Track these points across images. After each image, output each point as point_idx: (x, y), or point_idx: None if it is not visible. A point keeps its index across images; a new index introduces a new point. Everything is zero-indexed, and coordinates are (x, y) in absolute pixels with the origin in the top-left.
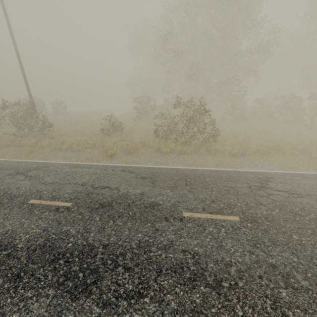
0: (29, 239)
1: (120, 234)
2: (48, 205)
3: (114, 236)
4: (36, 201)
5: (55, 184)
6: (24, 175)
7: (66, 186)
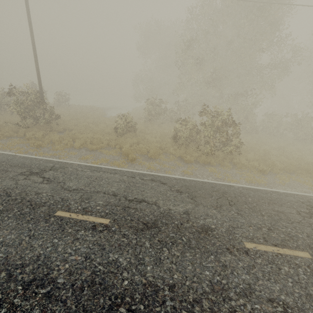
0: (71, 271)
1: (183, 270)
2: (81, 220)
3: (177, 271)
4: (65, 213)
5: (81, 192)
6: (40, 176)
7: (95, 196)
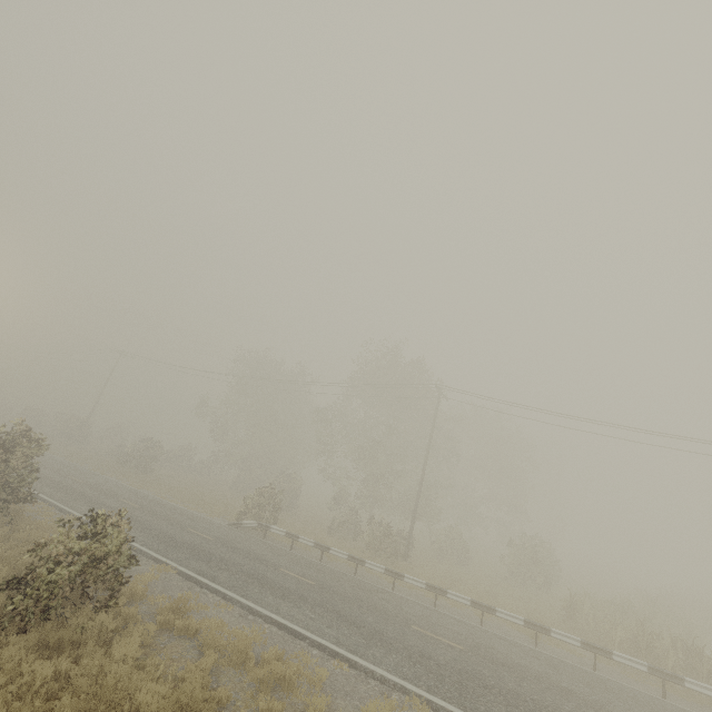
0: None
1: None
2: None
3: None
4: None
5: None
6: None
7: None
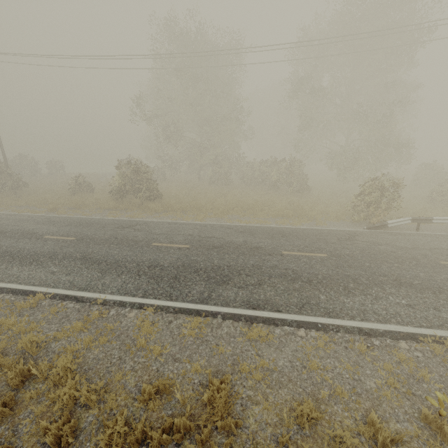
0: None
1: None
2: None
3: None
4: None
5: None
6: None
7: None
